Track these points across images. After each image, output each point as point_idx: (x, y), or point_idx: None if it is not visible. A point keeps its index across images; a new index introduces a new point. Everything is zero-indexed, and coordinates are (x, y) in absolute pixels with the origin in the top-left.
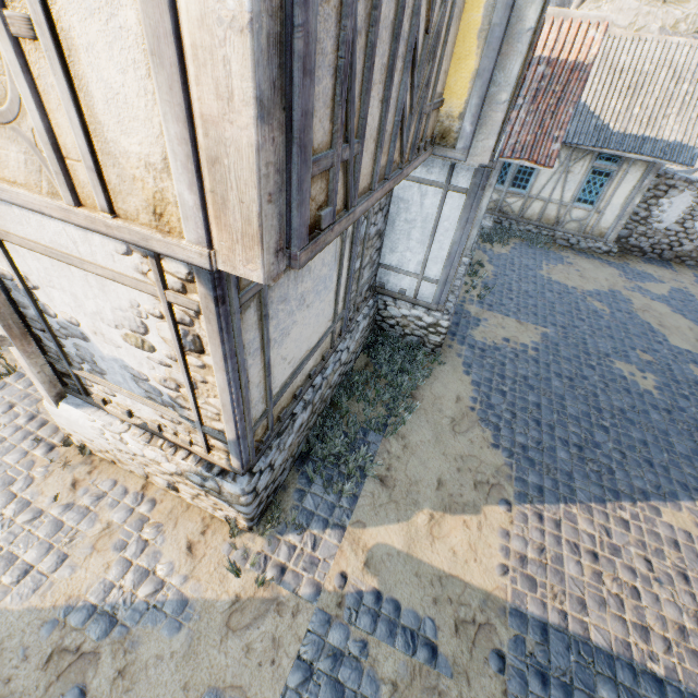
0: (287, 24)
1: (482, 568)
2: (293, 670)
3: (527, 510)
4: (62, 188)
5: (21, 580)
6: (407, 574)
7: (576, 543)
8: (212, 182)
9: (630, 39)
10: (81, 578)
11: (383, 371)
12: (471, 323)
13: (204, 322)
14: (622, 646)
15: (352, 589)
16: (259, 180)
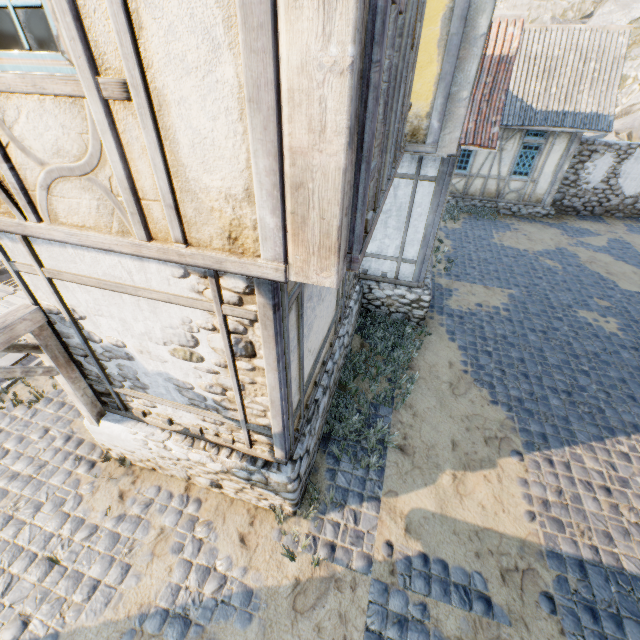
0: (365, 61)
1: (511, 518)
2: None
3: (537, 458)
4: (136, 226)
5: (91, 596)
6: (446, 533)
7: (588, 481)
8: (293, 205)
9: (538, 31)
10: (147, 585)
11: (379, 349)
12: (445, 294)
13: (260, 329)
14: None
15: (400, 556)
16: (342, 198)
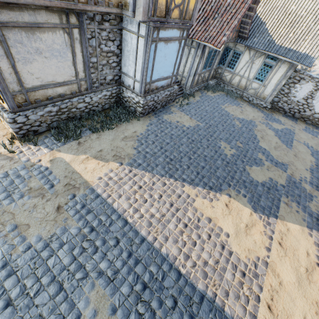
0: None
1: (92, 175)
2: (2, 174)
3: (127, 168)
4: None
5: None
6: (63, 167)
7: (136, 182)
8: None
9: None
10: None
11: (110, 114)
12: (167, 113)
13: None
14: (123, 210)
15: (40, 164)
16: None
